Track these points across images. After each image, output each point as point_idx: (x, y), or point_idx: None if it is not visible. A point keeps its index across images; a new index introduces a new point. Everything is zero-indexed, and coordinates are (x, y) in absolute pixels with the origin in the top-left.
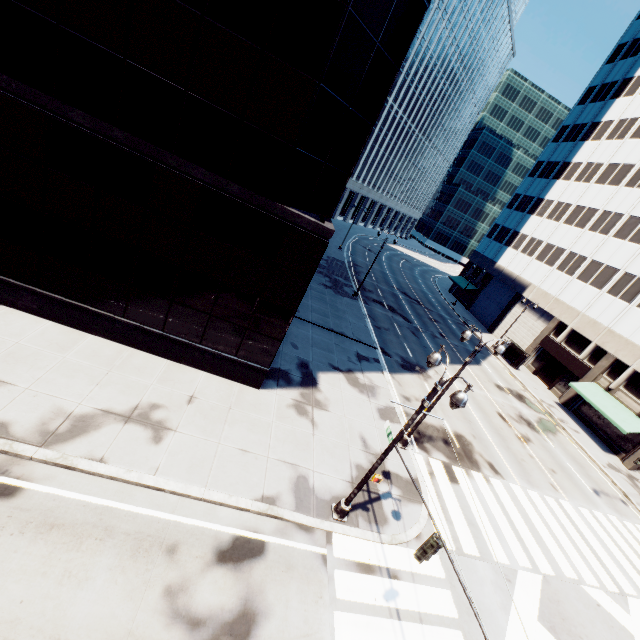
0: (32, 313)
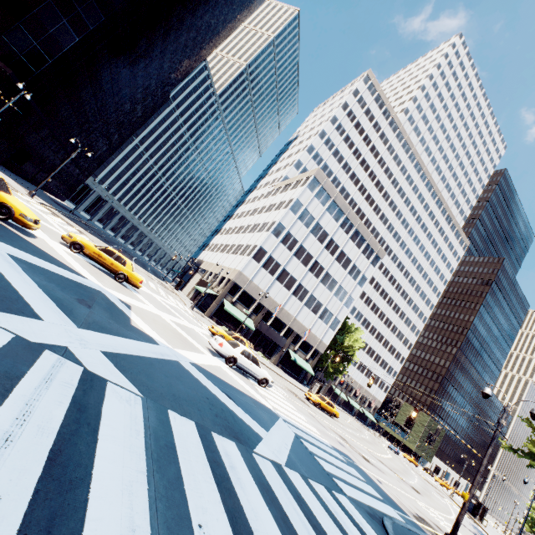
0: None
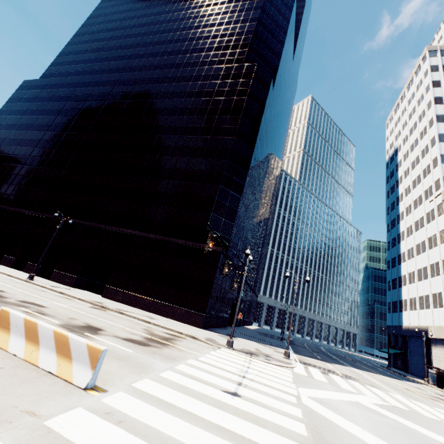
0: (119, 302)
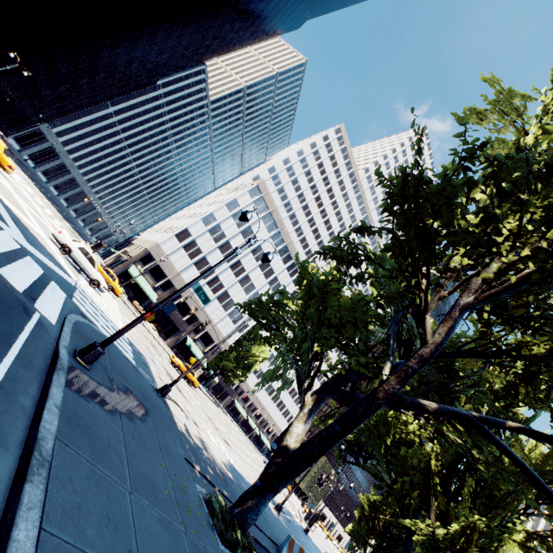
0: None
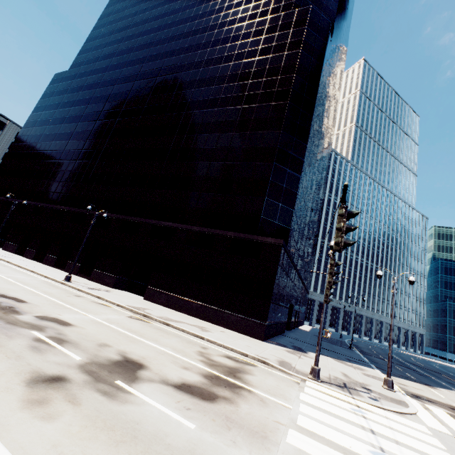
0: (162, 305)
